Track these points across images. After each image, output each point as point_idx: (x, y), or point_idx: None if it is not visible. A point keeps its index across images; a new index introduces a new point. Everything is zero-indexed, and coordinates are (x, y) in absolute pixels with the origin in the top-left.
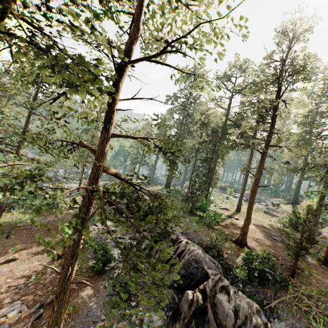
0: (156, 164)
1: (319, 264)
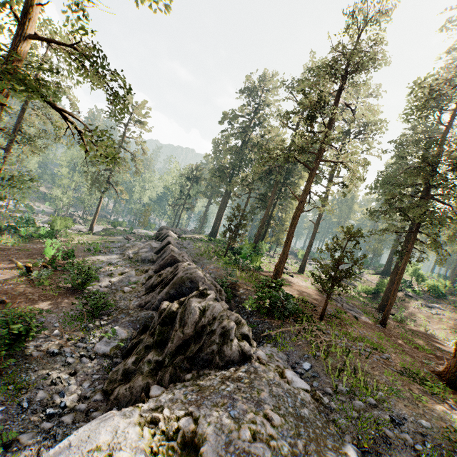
0: (206, 211)
1: (375, 324)
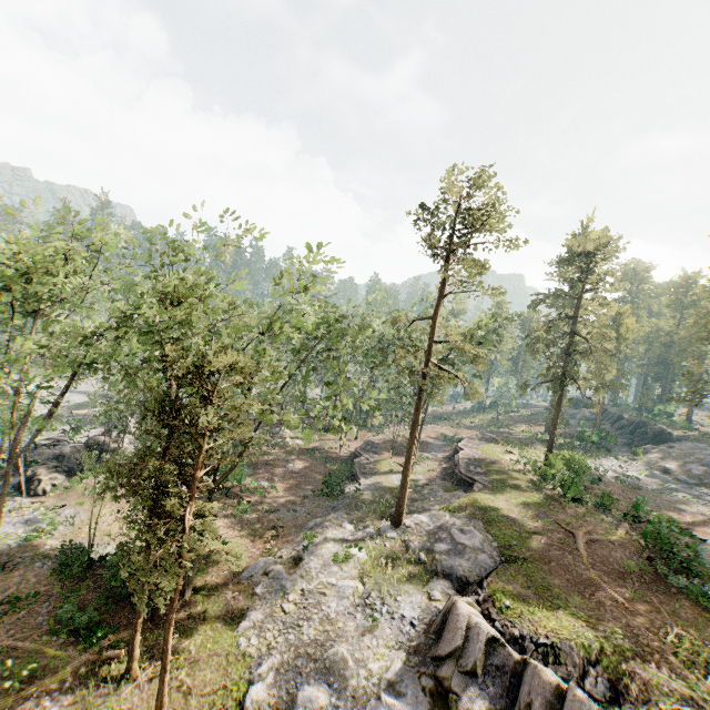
0: None
1: None
